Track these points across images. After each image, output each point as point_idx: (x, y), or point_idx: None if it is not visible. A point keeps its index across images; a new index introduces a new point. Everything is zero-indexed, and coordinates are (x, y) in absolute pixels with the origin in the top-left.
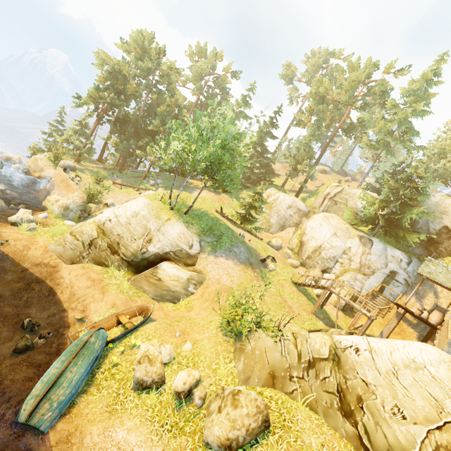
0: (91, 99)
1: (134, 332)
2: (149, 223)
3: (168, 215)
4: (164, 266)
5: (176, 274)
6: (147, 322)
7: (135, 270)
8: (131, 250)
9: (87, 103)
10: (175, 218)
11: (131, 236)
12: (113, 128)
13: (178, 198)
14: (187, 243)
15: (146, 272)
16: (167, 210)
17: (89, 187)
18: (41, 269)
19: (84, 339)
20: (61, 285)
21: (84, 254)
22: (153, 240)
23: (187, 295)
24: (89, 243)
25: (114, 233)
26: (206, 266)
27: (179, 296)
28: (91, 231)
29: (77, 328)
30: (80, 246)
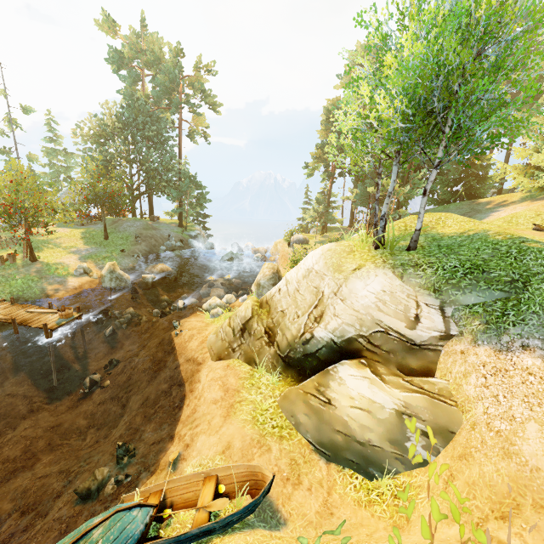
0: (317, 160)
1: (199, 543)
2: (323, 282)
3: (360, 259)
4: (341, 370)
5: (366, 395)
6: (246, 523)
7: (299, 377)
8: (288, 337)
9: (316, 167)
10: (374, 263)
11: (294, 311)
12: (354, 181)
13: (413, 227)
14: (400, 314)
15: (307, 382)
16: (365, 252)
17: (293, 254)
18: (188, 366)
19: (93, 523)
20: (193, 393)
21: (234, 346)
22: (324, 315)
23: (404, 464)
24: (241, 328)
25: (278, 309)
26: (463, 378)
27: (379, 460)
28: (246, 310)
29: (158, 480)
30: (231, 334)
